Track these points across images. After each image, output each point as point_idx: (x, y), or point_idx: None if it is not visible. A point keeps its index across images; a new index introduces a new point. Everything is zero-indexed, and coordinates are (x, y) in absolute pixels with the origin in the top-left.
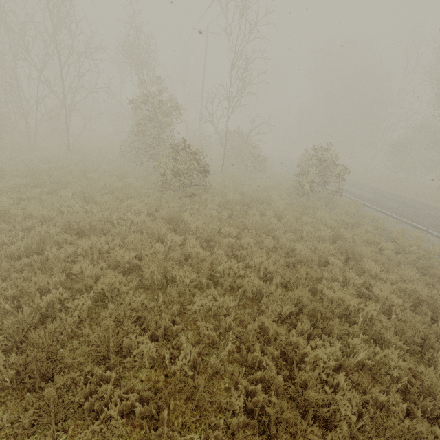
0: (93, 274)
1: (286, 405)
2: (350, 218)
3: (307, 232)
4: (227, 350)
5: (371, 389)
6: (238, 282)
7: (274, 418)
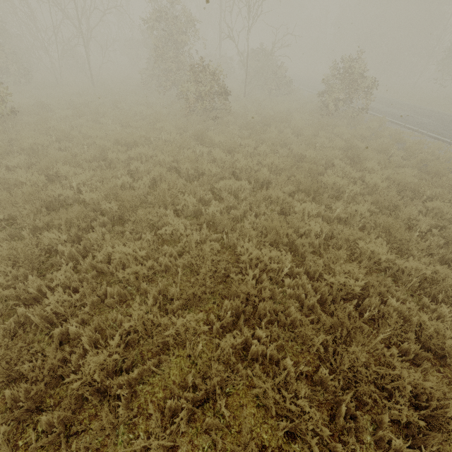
0: (145, 170)
1: (274, 215)
2: (368, 132)
3: (321, 144)
4: (242, 207)
5: (339, 225)
6: (252, 174)
7: (268, 227)
